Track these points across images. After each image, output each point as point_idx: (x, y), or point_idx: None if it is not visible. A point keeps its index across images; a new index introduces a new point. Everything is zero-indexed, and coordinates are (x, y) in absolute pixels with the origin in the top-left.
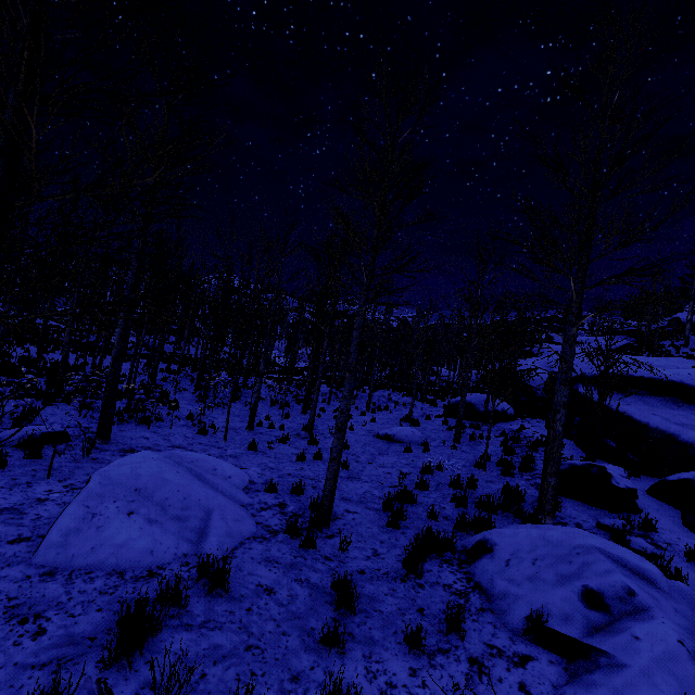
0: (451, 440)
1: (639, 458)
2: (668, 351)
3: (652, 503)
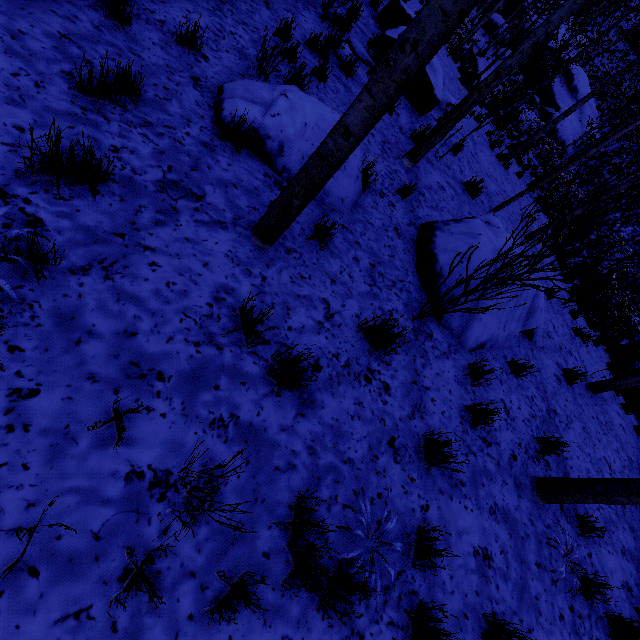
0: (489, 54)
1: (540, 97)
2: (589, 26)
3: (535, 111)
